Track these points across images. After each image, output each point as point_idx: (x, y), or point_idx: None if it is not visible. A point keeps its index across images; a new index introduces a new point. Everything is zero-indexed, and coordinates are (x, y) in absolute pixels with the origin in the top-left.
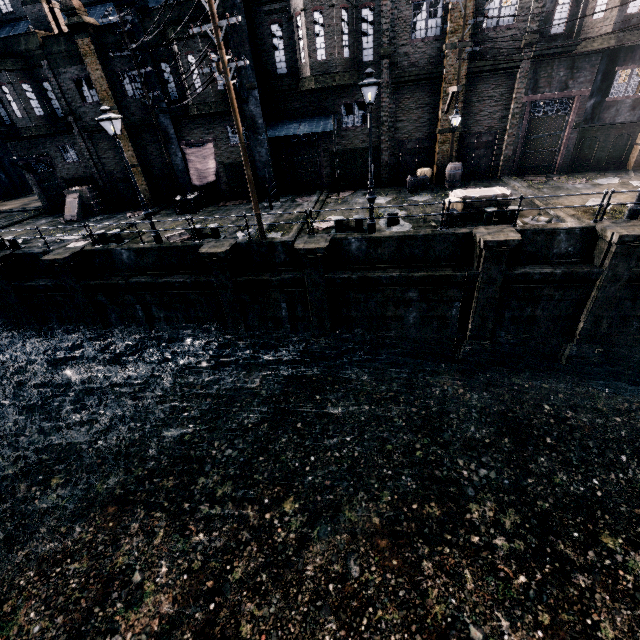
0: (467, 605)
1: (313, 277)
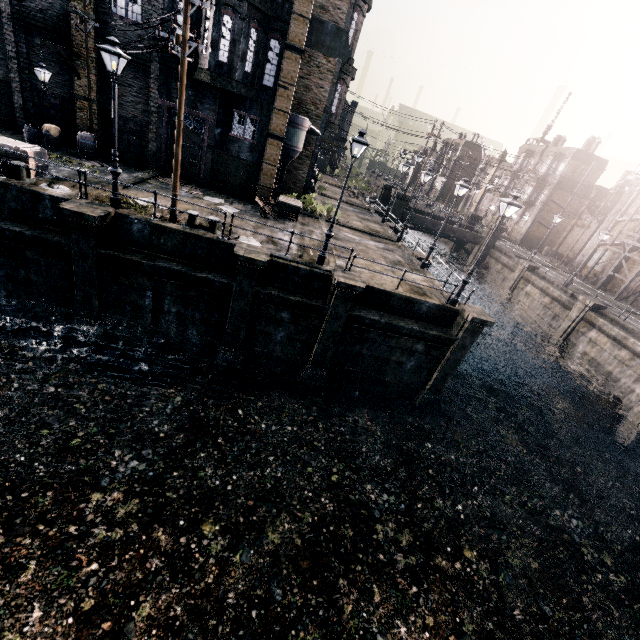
0: None
1: None
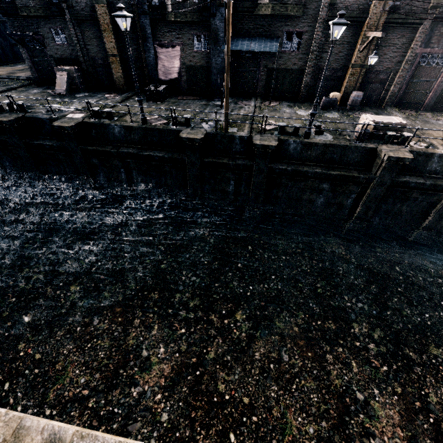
0: (354, 380)
1: (260, 165)
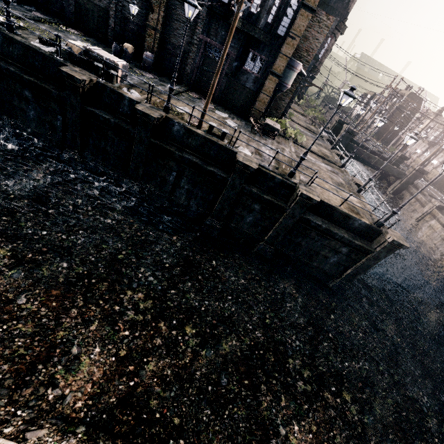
0: None
1: None
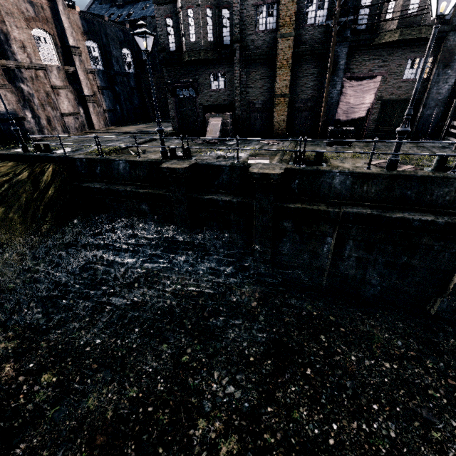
0: None
1: None
